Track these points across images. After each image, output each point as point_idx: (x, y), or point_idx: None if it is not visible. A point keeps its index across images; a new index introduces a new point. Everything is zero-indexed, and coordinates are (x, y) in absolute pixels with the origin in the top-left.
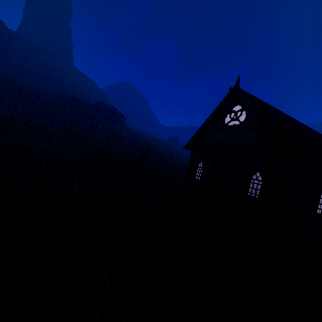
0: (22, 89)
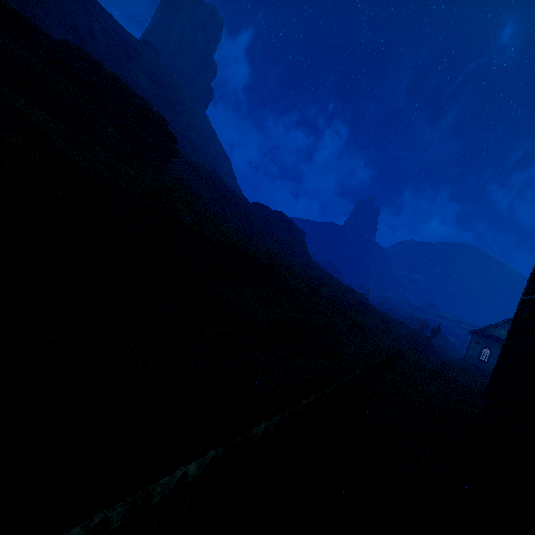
0: (250, 206)
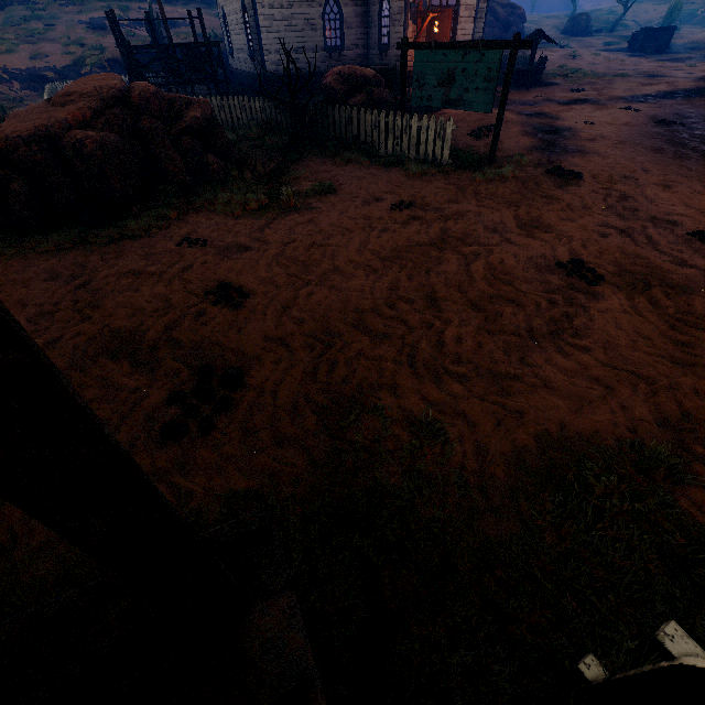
0: None
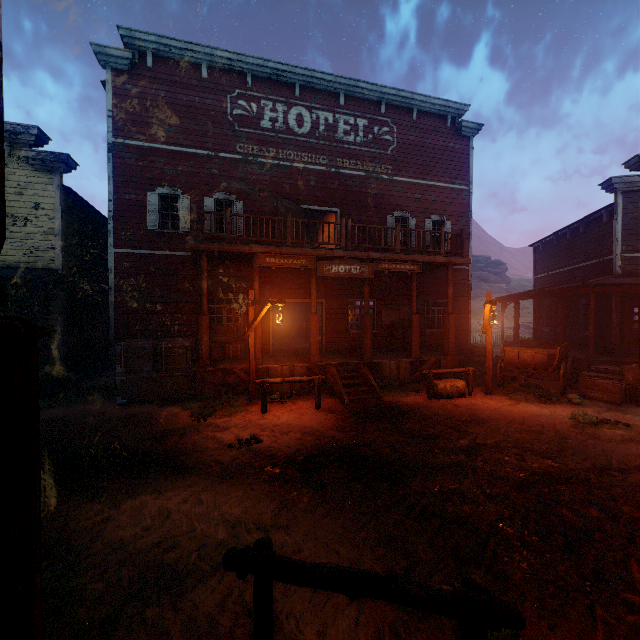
0: None
